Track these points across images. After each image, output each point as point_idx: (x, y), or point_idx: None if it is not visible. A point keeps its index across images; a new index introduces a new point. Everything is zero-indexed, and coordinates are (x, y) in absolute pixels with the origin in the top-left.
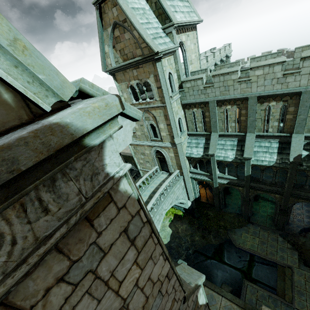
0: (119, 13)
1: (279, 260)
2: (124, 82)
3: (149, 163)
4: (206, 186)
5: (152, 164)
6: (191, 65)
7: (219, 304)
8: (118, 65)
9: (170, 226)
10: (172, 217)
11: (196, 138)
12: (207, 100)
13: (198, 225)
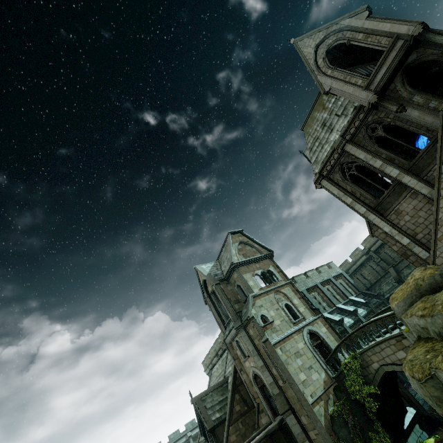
0: (244, 239)
1: None
2: (248, 273)
3: (313, 369)
4: None
5: (318, 368)
6: None
7: None
8: (246, 259)
9: None
10: None
11: None
12: (300, 291)
13: None
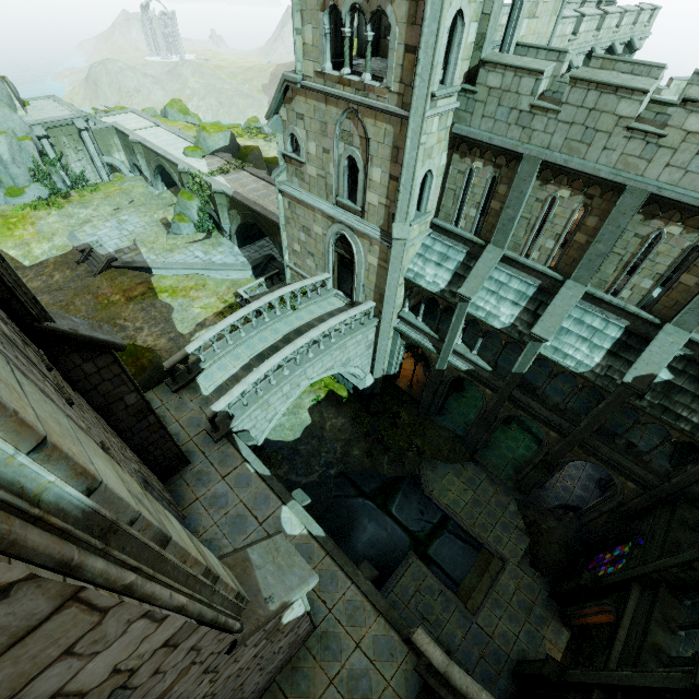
0: None
1: (490, 542)
2: None
3: (313, 259)
4: (419, 359)
5: (320, 266)
6: (529, 18)
7: (341, 595)
8: None
9: (311, 412)
10: (323, 395)
11: (448, 244)
12: (519, 151)
13: (369, 430)
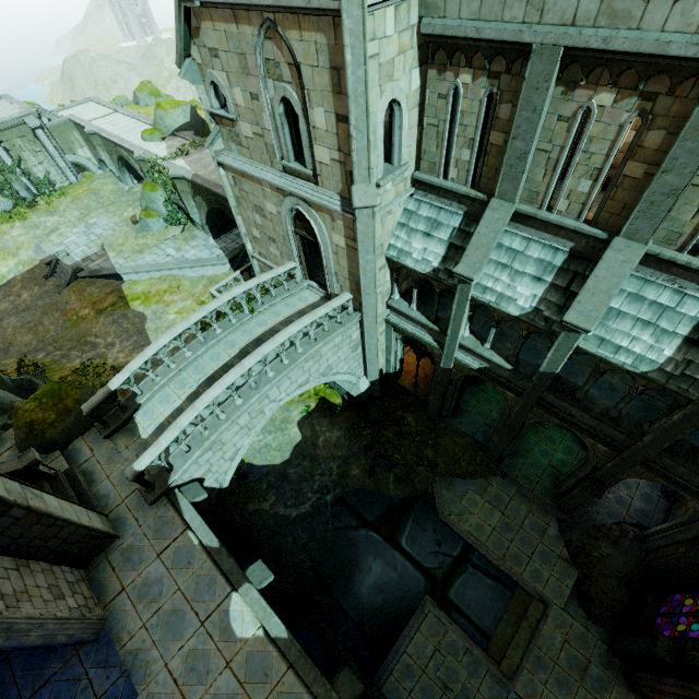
0: None
1: (526, 580)
2: None
3: (276, 246)
4: (421, 355)
5: (285, 253)
6: None
7: None
8: None
9: (301, 426)
10: (313, 405)
11: (437, 205)
12: (526, 40)
13: (369, 442)
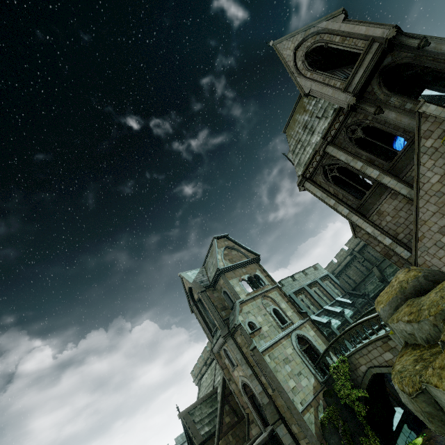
0: (229, 243)
1: None
2: (235, 278)
3: (302, 375)
4: None
5: (308, 374)
6: None
7: None
8: (232, 264)
9: None
10: None
11: None
12: (288, 294)
13: None
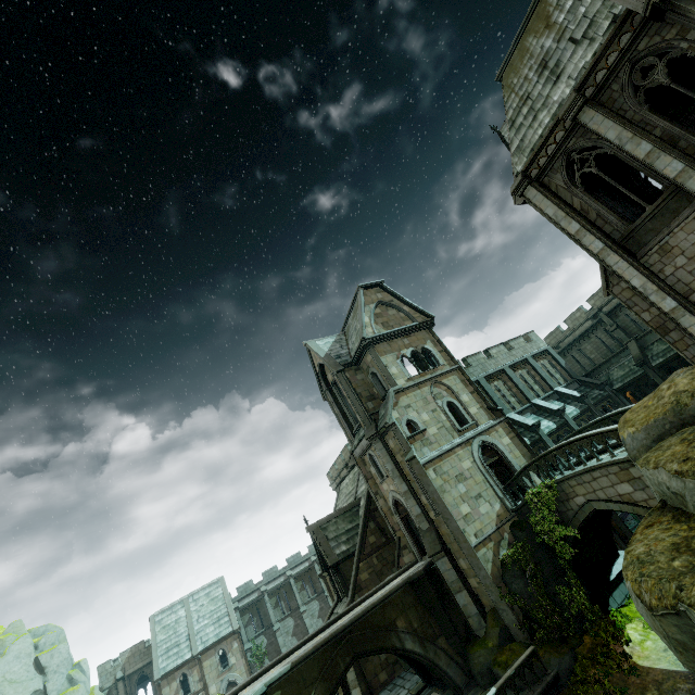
0: (385, 297)
1: None
2: (390, 353)
3: (483, 499)
4: None
5: (491, 497)
6: None
7: None
8: (388, 331)
9: None
10: None
11: None
12: (476, 379)
13: None
